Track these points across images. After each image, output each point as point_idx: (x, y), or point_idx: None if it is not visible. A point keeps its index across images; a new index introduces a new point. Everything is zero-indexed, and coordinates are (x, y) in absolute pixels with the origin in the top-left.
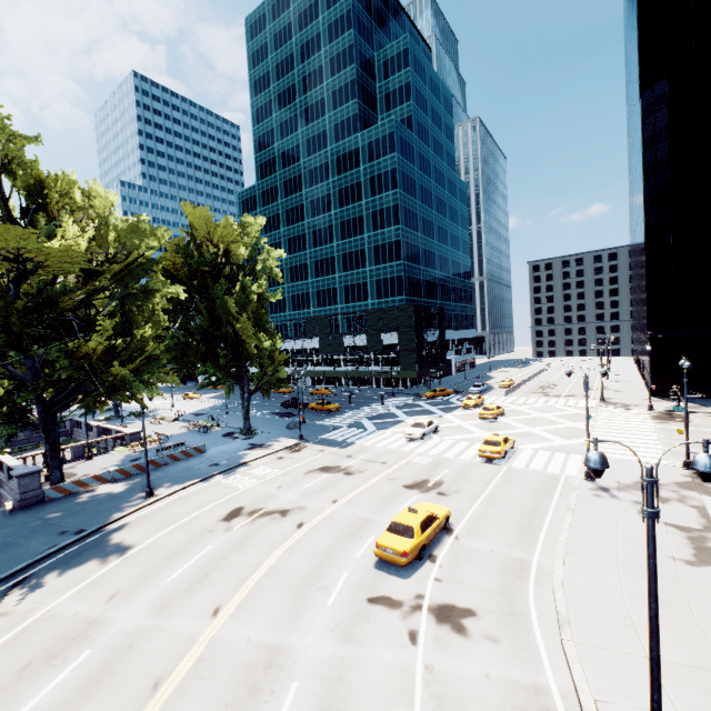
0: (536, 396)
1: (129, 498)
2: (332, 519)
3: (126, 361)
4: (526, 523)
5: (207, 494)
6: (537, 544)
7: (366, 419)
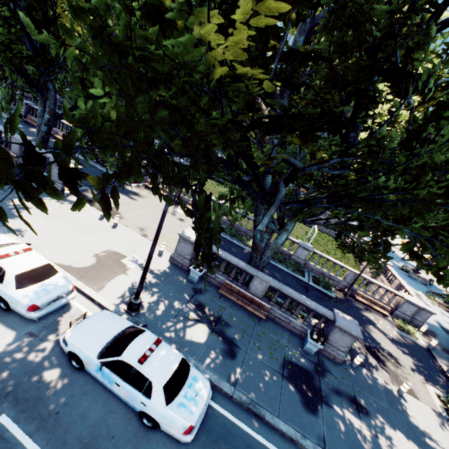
0: None
1: None
2: None
3: None
4: None
5: None
6: None
7: None
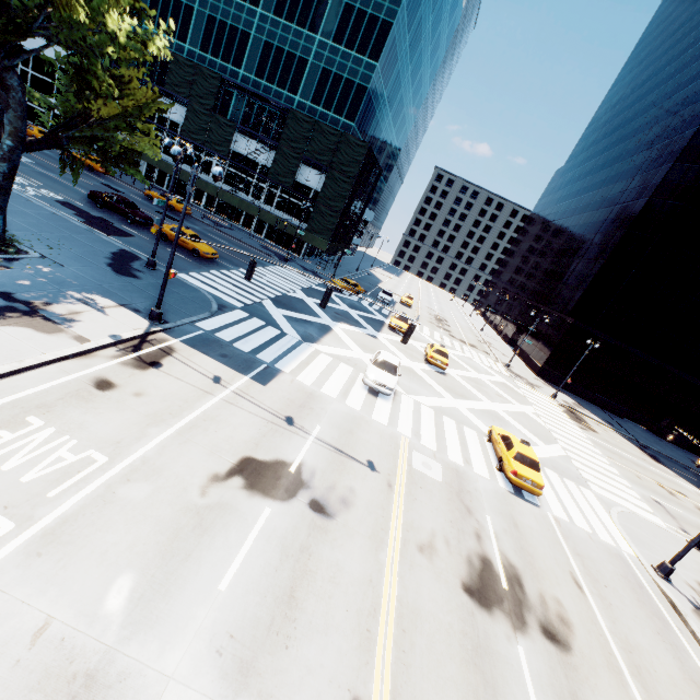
0: (445, 333)
1: None
2: None
3: None
4: None
5: None
6: None
7: (269, 301)
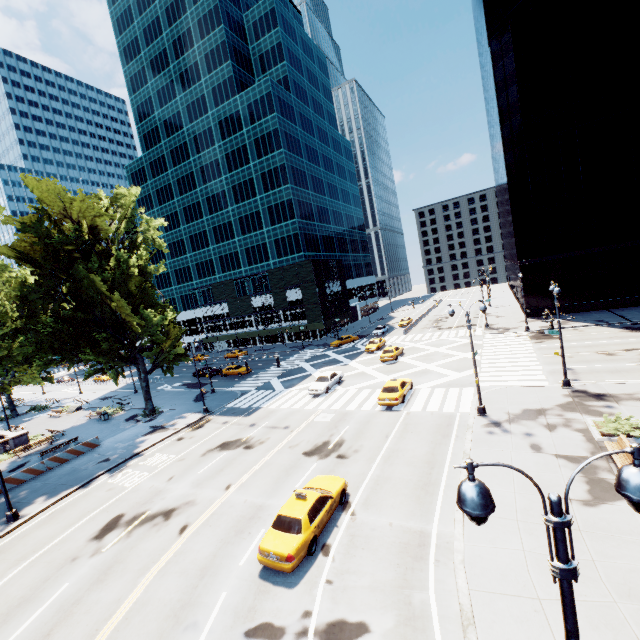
0: (431, 330)
1: None
2: (221, 513)
3: None
4: (424, 480)
5: (85, 504)
6: (436, 507)
7: (275, 378)
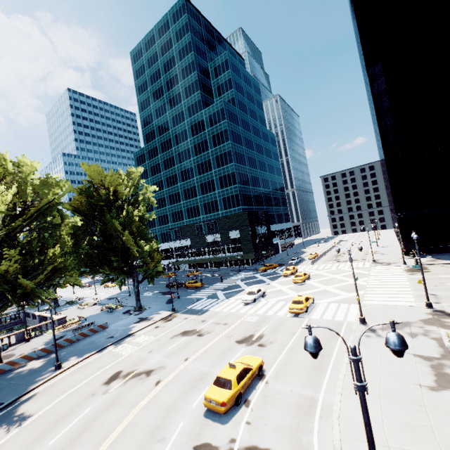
0: (331, 262)
1: (43, 371)
2: (181, 375)
3: (41, 273)
4: (317, 365)
5: (99, 362)
6: (323, 382)
7: (219, 291)
